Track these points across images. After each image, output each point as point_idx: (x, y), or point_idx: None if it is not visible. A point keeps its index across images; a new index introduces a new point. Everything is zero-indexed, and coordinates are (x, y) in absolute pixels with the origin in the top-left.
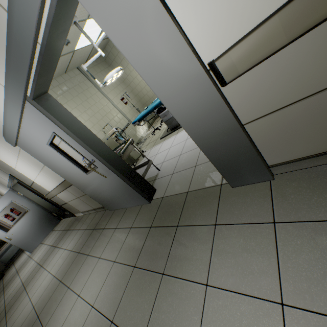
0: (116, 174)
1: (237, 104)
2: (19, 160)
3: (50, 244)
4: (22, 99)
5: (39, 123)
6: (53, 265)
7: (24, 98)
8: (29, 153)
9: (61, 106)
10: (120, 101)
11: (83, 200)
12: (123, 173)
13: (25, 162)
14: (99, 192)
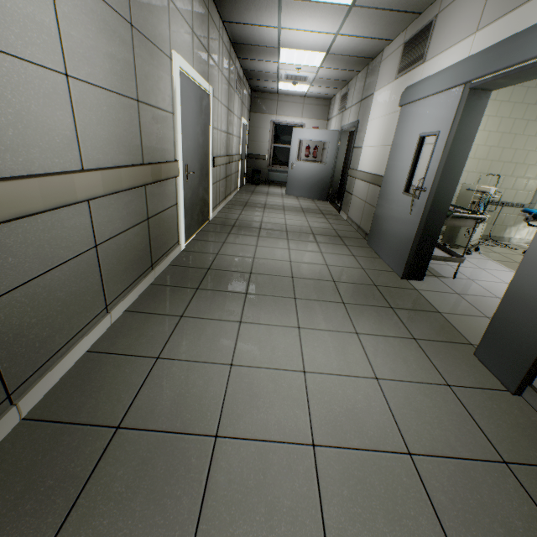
0: (419, 222)
1: None
2: (382, 118)
3: (302, 206)
4: (462, 82)
5: (441, 112)
6: (291, 218)
7: (465, 83)
8: (397, 123)
9: (480, 116)
10: None
11: (364, 208)
12: (425, 230)
13: (383, 125)
14: (386, 219)
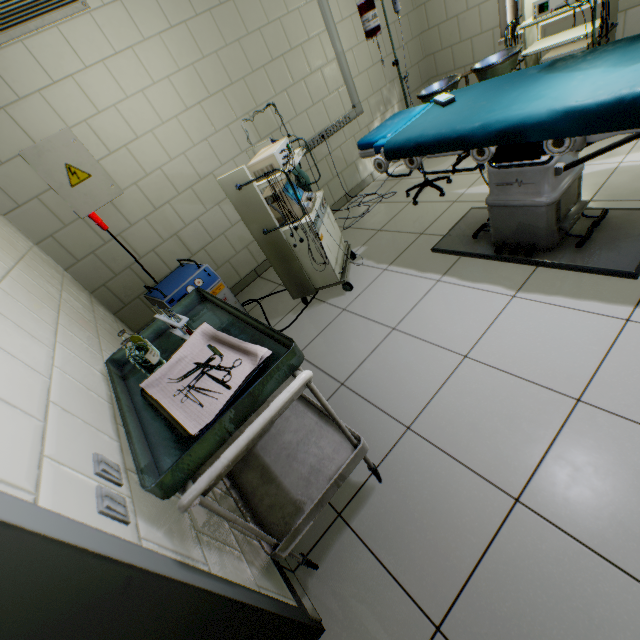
0: None
1: None
2: None
3: None
4: None
5: None
6: None
7: None
8: None
9: None
10: (354, 11)
11: None
12: None
13: None
14: None
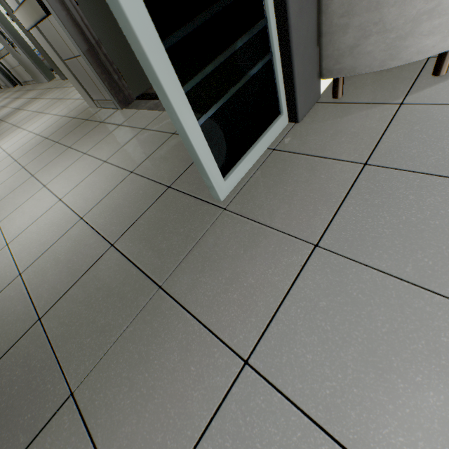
0: None
1: (5, 65)
2: None
3: None
4: None
5: None
6: None
7: None
8: None
9: None
10: None
11: None
12: (2, 71)
13: None
14: None
